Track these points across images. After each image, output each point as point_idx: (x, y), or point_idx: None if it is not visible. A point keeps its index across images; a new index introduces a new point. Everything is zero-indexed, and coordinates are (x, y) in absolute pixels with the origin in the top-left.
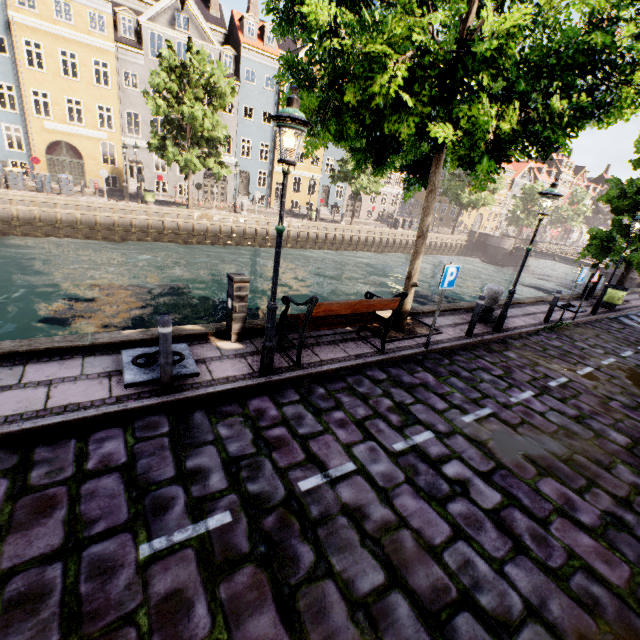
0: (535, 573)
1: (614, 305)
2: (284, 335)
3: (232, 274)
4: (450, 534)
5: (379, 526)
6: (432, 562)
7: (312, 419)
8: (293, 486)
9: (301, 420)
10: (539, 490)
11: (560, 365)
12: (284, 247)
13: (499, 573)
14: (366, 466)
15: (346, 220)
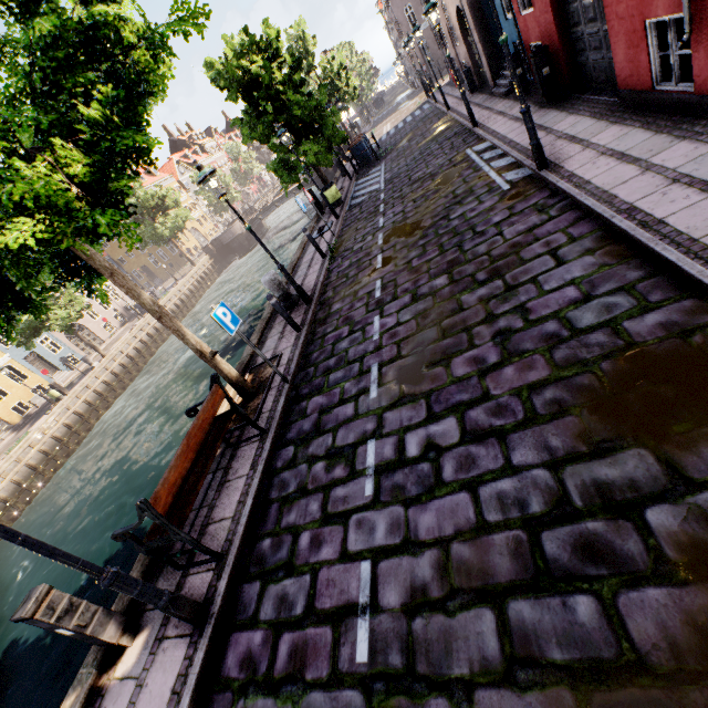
0: (524, 437)
1: (340, 199)
2: (170, 557)
3: (16, 613)
4: (470, 496)
5: (439, 577)
6: (490, 538)
7: (293, 582)
8: (357, 672)
9: (287, 600)
10: (459, 378)
11: (366, 275)
12: (71, 453)
13: (516, 472)
14: (373, 546)
15: (95, 357)
